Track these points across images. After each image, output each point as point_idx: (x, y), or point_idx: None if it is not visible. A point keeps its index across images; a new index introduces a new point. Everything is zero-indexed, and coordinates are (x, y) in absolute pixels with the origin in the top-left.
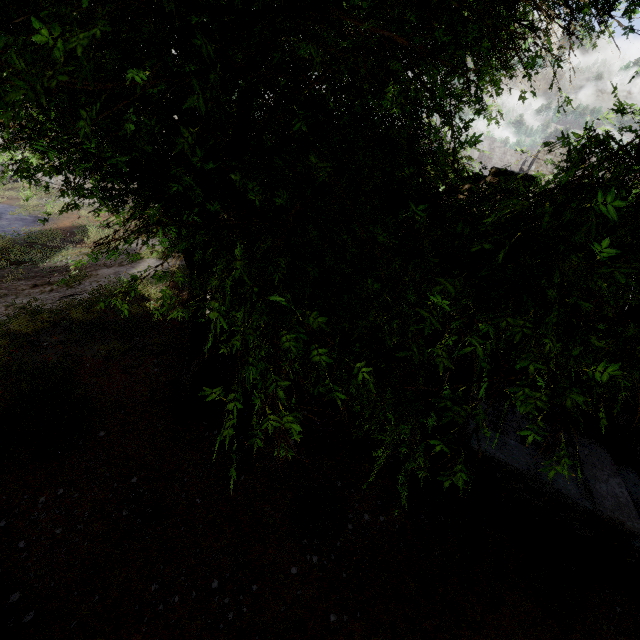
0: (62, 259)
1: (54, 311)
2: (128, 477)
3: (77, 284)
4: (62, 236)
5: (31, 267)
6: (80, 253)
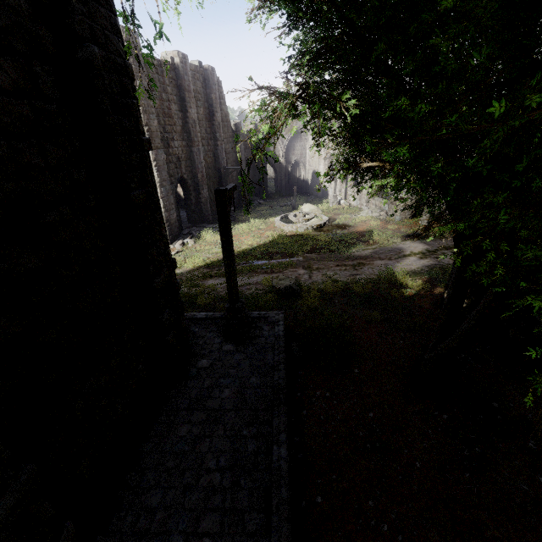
0: (354, 251)
1: (344, 282)
2: (367, 410)
3: (360, 268)
4: (357, 237)
5: (337, 254)
6: (365, 248)
